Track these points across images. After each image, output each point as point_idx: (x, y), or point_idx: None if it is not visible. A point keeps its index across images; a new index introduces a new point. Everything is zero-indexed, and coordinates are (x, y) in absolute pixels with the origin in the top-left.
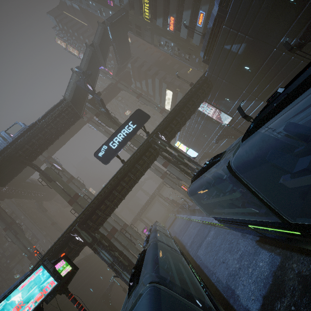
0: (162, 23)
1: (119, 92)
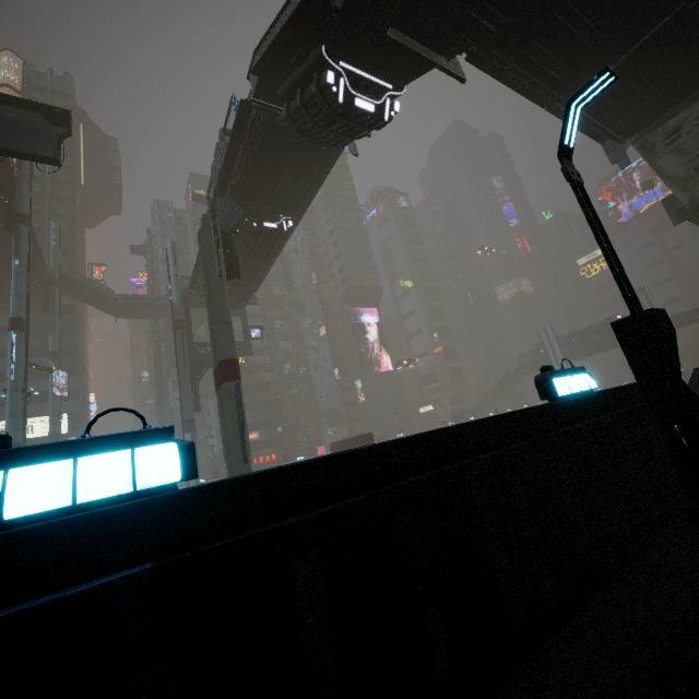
0: None
1: None
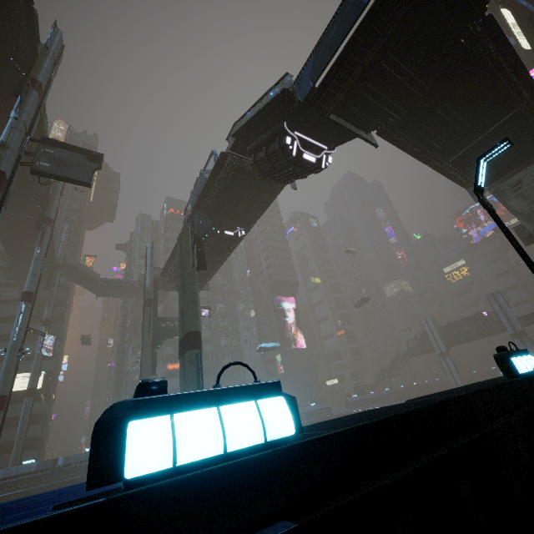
0: (170, 353)
1: (13, 257)
